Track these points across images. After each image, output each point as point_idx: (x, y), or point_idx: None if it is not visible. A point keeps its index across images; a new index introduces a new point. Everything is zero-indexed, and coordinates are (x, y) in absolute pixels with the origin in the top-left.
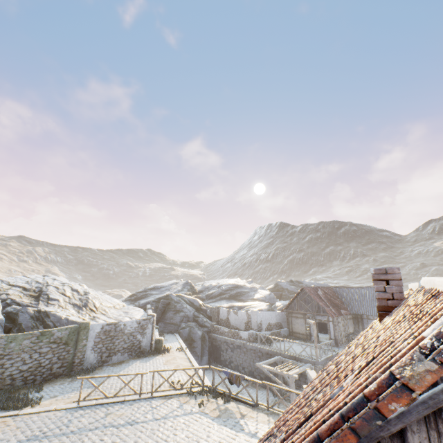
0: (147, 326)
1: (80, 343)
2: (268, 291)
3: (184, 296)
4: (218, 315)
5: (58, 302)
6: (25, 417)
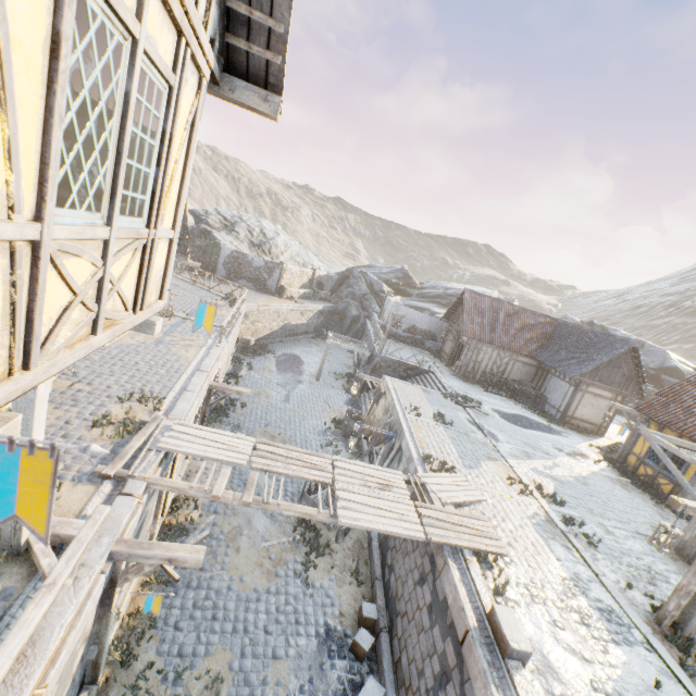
0: (274, 270)
1: (213, 256)
2: None
3: (369, 276)
4: (383, 305)
5: (237, 234)
6: None
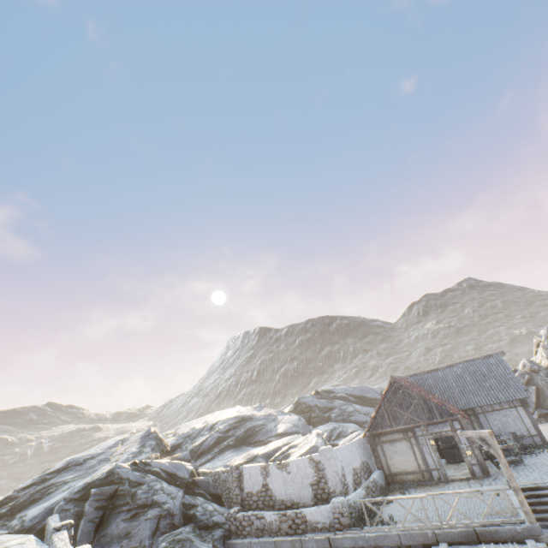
0: None
1: None
2: (295, 414)
3: (152, 463)
4: (240, 487)
5: None
6: None
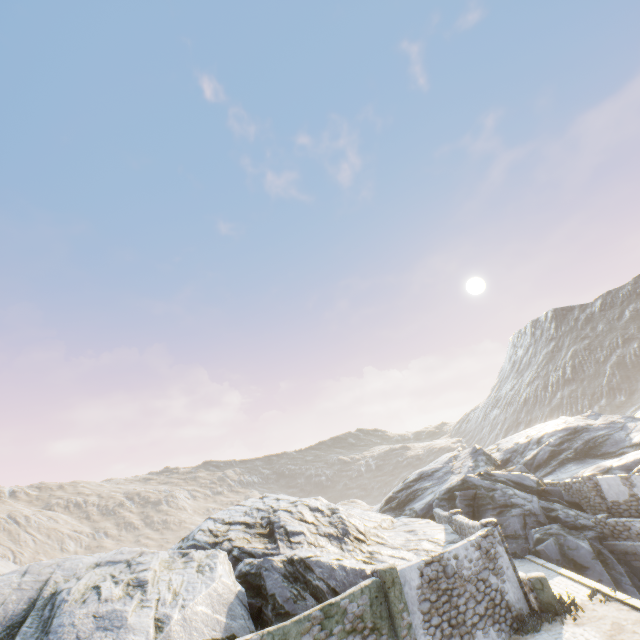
0: (494, 551)
1: (399, 622)
2: None
3: (495, 474)
4: (600, 496)
5: (304, 536)
6: None
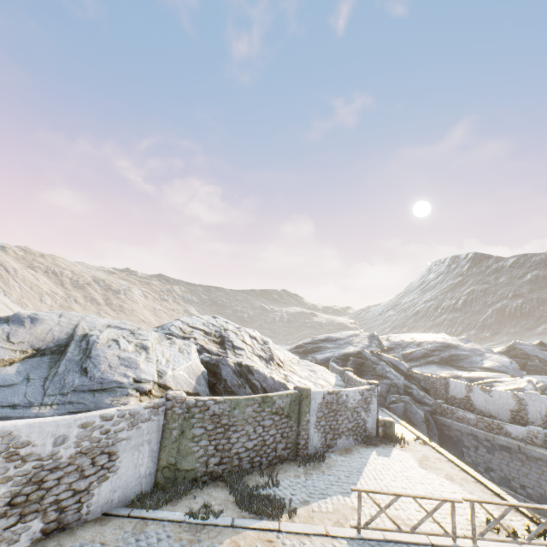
0: (370, 399)
1: (303, 418)
2: (505, 357)
3: (382, 355)
4: (446, 390)
5: (244, 352)
6: (294, 540)
